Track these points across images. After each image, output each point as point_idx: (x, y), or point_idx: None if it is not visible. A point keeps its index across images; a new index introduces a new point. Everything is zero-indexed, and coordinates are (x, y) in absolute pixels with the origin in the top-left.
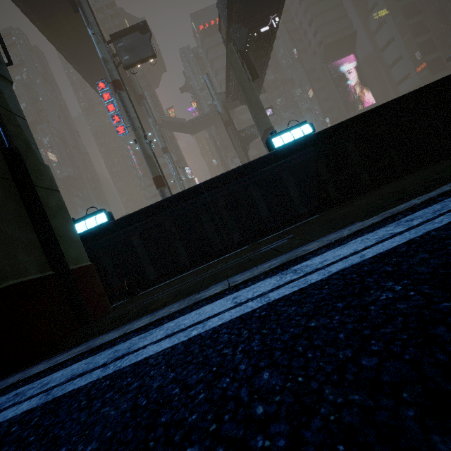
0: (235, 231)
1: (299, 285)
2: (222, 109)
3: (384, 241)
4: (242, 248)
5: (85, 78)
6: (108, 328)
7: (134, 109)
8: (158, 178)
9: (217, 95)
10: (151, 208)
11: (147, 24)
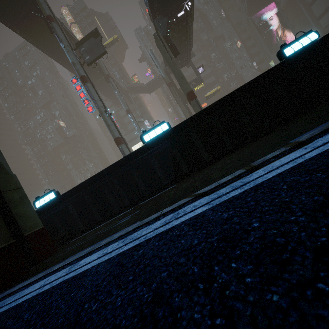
0: (125, 198)
1: (52, 285)
2: (164, 75)
3: (95, 260)
4: (130, 209)
5: (70, 70)
6: (30, 276)
7: (97, 93)
8: (117, 139)
9: (160, 65)
10: (77, 188)
11: (98, 30)
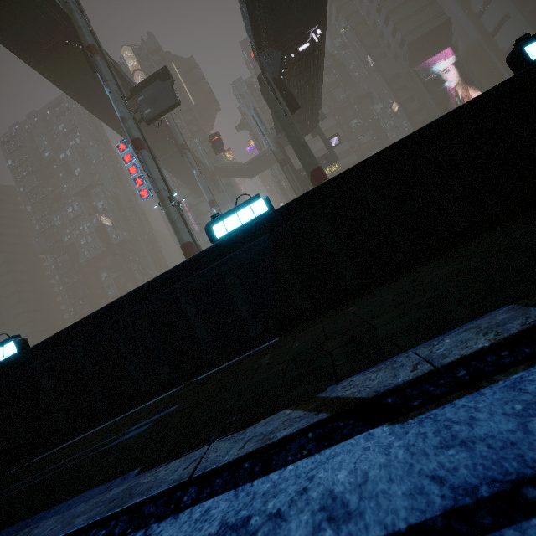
0: (164, 364)
1: None
2: (275, 147)
3: None
4: (174, 389)
5: (124, 136)
6: None
7: (158, 168)
8: (186, 245)
9: (268, 131)
10: (64, 334)
11: (168, 69)
